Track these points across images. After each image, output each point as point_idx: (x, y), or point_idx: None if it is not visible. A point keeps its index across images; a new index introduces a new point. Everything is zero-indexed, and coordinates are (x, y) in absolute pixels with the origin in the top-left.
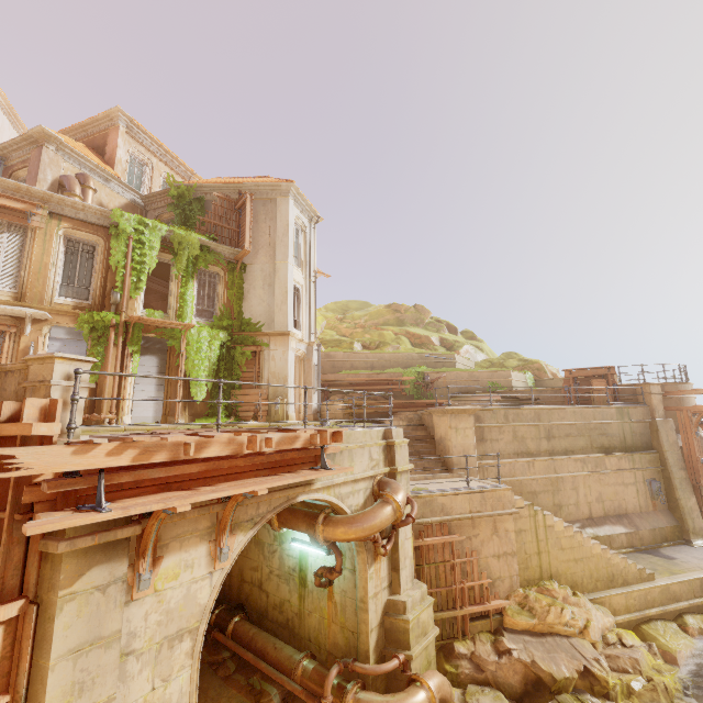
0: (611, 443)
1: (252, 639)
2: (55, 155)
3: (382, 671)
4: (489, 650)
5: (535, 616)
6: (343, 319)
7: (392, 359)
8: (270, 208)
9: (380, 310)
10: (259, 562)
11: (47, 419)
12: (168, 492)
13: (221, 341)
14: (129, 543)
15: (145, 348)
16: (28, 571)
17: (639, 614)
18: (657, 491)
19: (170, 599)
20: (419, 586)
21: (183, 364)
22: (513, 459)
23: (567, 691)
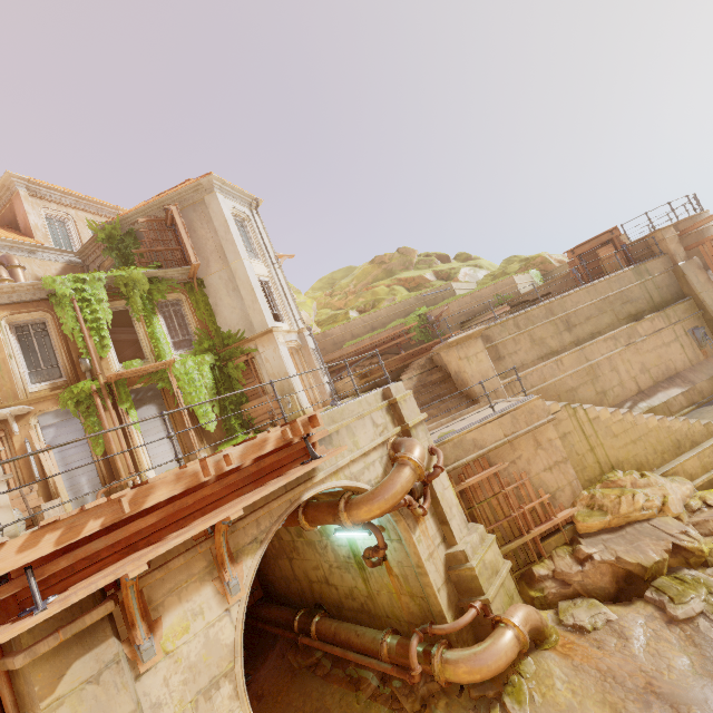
0: (638, 308)
1: (335, 634)
2: None
3: (461, 626)
4: (569, 563)
5: (607, 513)
6: (332, 293)
7: (390, 313)
8: (202, 211)
9: (365, 269)
10: (317, 561)
11: None
12: (132, 555)
13: (209, 364)
14: (107, 622)
15: (138, 401)
16: (2, 695)
17: None
18: (703, 338)
19: (188, 654)
20: (475, 528)
21: (182, 400)
22: (538, 365)
23: (661, 574)
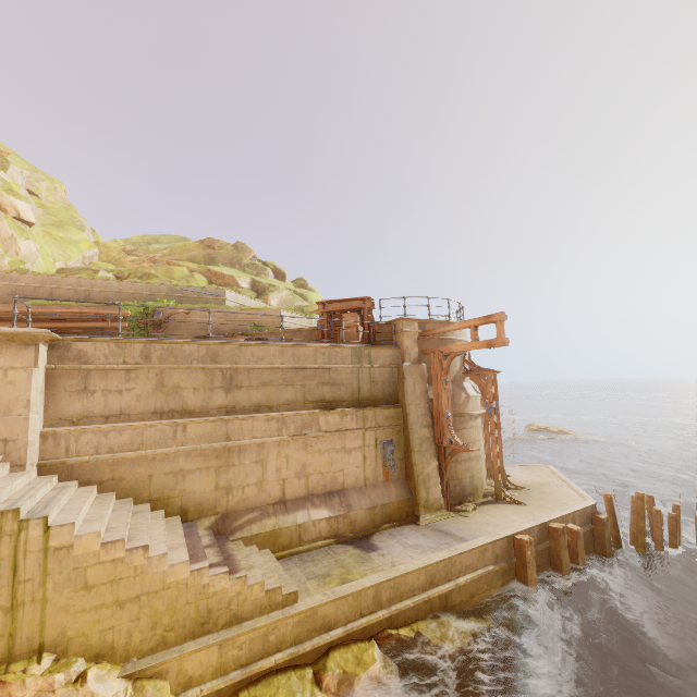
0: (337, 395)
1: None
2: None
3: None
4: None
5: None
6: (133, 251)
7: (124, 290)
8: None
9: (188, 244)
10: None
11: None
12: None
13: None
14: None
15: None
16: None
17: (240, 674)
18: (389, 456)
19: None
20: None
21: None
22: (144, 422)
23: None
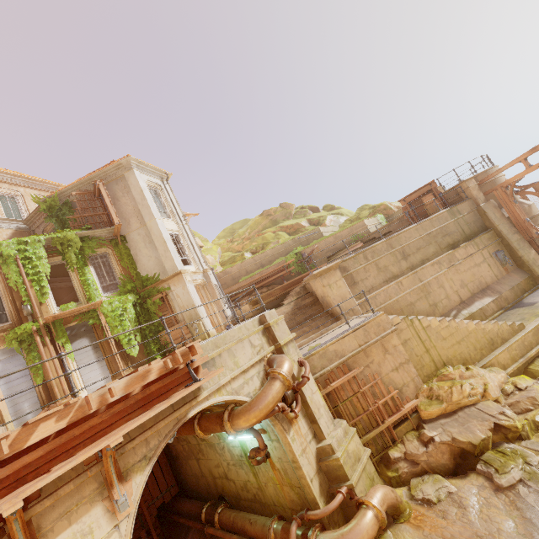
0: (454, 239)
1: (233, 523)
2: None
3: (331, 510)
4: (417, 445)
5: (443, 401)
6: (232, 239)
7: (274, 253)
8: (123, 184)
9: (256, 220)
10: (218, 460)
11: None
12: (19, 488)
13: (132, 302)
14: None
15: (73, 336)
16: None
17: (524, 359)
18: (503, 258)
19: None
20: (339, 424)
21: (109, 333)
22: (384, 287)
23: (488, 449)
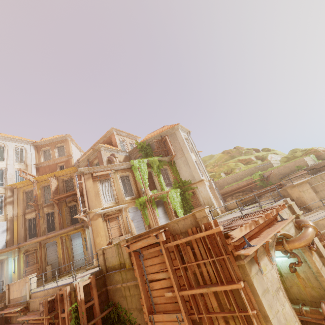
0: None
1: None
2: (104, 151)
3: None
4: None
5: None
6: (206, 166)
7: (243, 174)
8: (174, 136)
9: (220, 155)
10: None
11: (215, 226)
12: (253, 239)
13: (179, 192)
14: (253, 258)
15: (156, 205)
16: (236, 272)
17: None
18: None
19: (268, 277)
20: None
21: (171, 206)
22: None
23: None
